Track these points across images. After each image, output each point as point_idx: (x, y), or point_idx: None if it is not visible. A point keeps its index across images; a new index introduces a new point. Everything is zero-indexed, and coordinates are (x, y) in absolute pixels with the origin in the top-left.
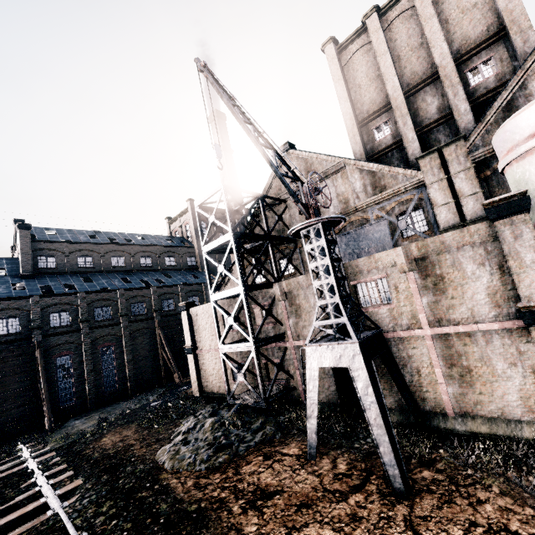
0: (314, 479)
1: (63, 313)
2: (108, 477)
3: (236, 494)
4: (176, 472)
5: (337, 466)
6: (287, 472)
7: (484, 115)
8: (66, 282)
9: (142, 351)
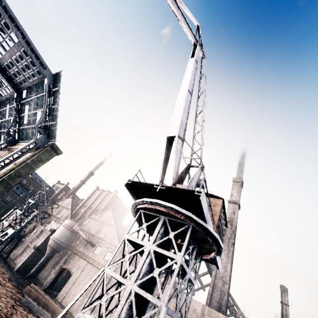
0: None
1: None
2: None
3: None
4: None
5: None
6: None
7: (80, 220)
8: None
9: None
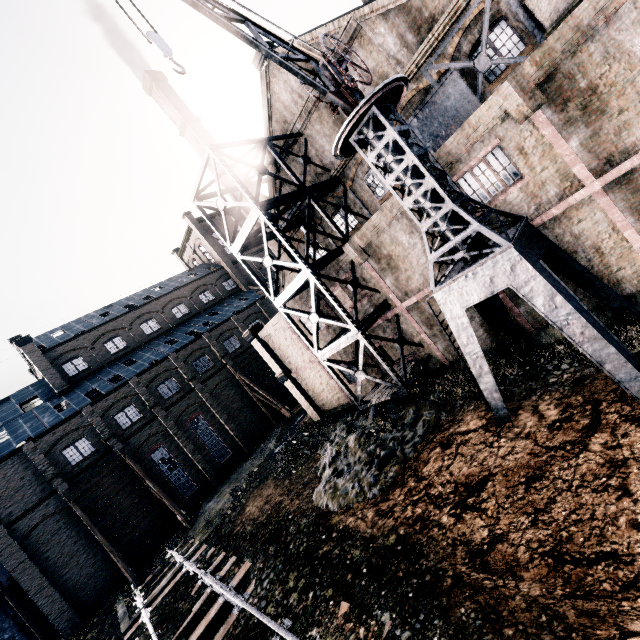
0: (524, 443)
1: (127, 410)
2: (275, 548)
3: (435, 503)
4: (347, 510)
5: (543, 415)
6: (482, 451)
7: None
8: (109, 376)
9: (234, 405)
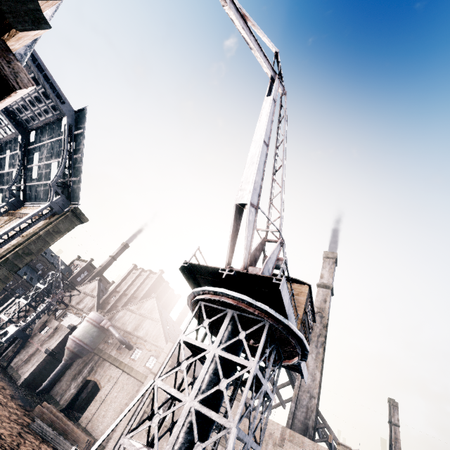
0: None
1: None
2: None
3: None
4: None
5: None
6: None
7: (111, 312)
8: None
9: None
